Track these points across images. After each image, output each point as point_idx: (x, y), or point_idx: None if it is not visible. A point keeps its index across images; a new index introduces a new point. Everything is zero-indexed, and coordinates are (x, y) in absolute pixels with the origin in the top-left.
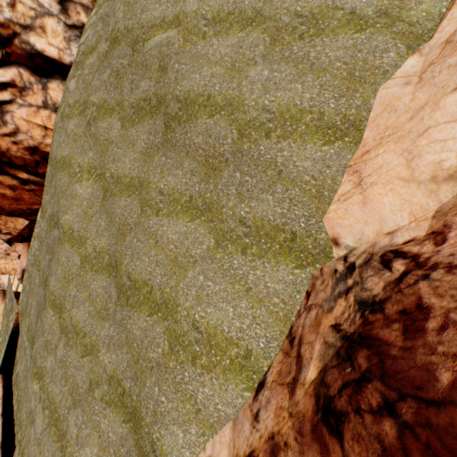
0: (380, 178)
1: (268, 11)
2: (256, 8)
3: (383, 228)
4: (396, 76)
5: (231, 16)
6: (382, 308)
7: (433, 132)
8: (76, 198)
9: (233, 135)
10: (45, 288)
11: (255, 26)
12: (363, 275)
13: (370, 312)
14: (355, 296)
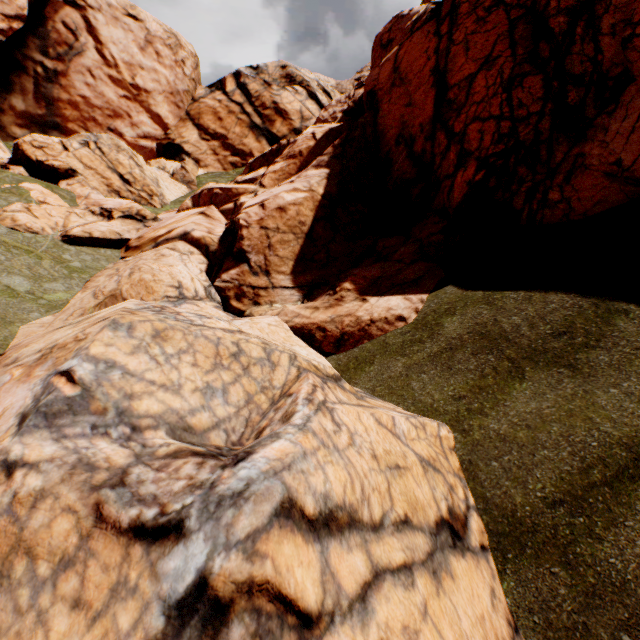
0: None
1: None
2: None
3: None
4: (38, 322)
5: None
6: None
7: None
8: None
9: None
10: None
11: None
12: None
13: None
14: None
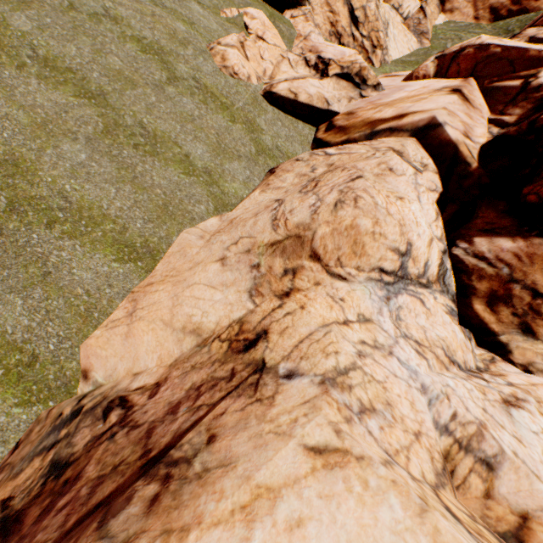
0: (150, 314)
1: (115, 100)
2: (104, 89)
3: (135, 367)
4: (200, 226)
5: (72, 73)
6: (65, 472)
7: (196, 288)
8: None
9: None
10: None
11: (95, 104)
12: (81, 424)
13: (55, 477)
14: (56, 454)
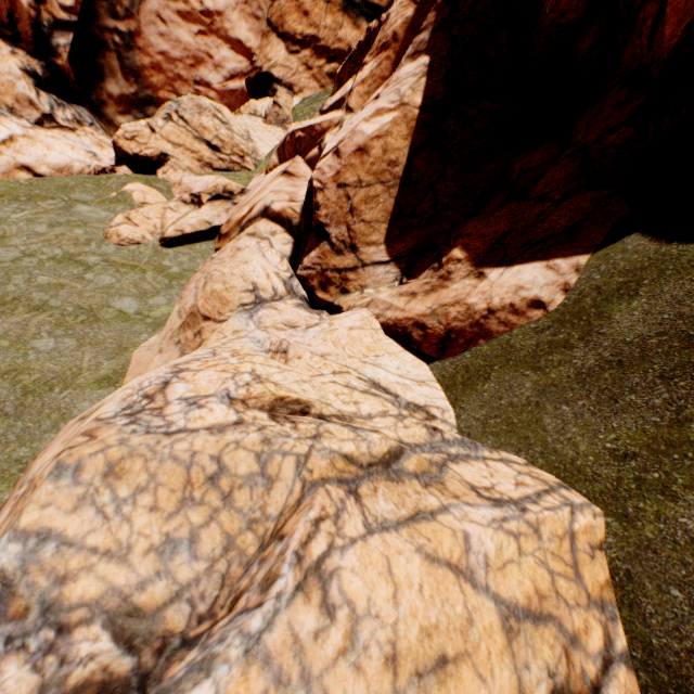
0: None
1: (54, 301)
2: (44, 299)
3: None
4: (146, 345)
5: (19, 301)
6: None
7: None
8: None
9: (13, 390)
10: None
11: (42, 310)
12: None
13: None
14: None
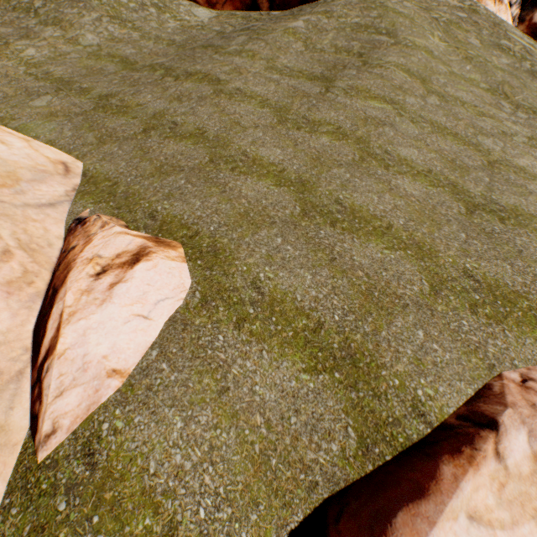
0: None
1: None
2: None
3: None
4: None
5: None
6: None
7: None
8: (430, 40)
9: None
10: (360, 57)
11: None
12: None
13: None
14: None
